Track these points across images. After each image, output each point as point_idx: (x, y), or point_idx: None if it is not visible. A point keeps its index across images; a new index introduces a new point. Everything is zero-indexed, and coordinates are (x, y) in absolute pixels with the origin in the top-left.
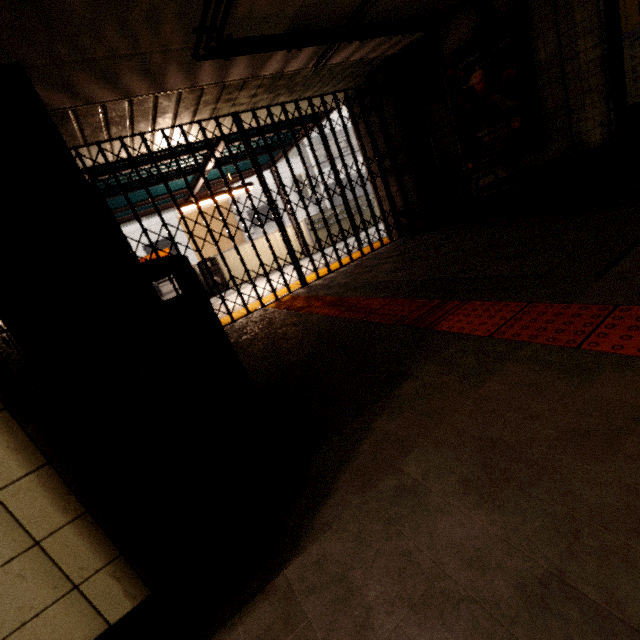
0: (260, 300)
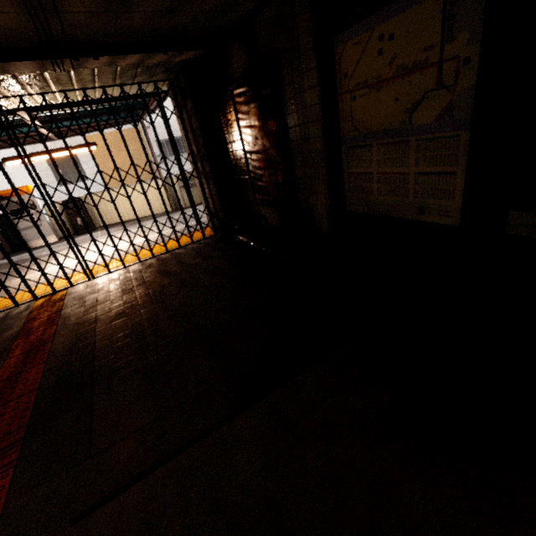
0: (31, 293)
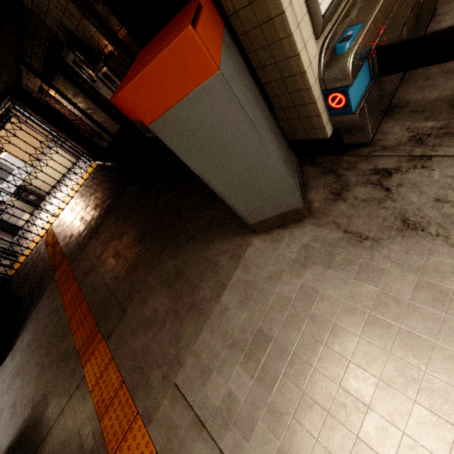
0: (38, 236)
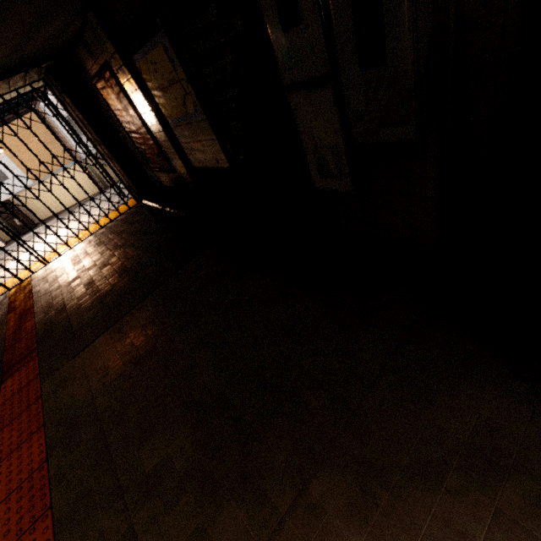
0: (3, 286)
